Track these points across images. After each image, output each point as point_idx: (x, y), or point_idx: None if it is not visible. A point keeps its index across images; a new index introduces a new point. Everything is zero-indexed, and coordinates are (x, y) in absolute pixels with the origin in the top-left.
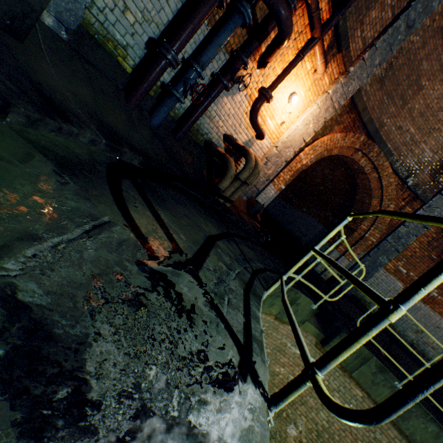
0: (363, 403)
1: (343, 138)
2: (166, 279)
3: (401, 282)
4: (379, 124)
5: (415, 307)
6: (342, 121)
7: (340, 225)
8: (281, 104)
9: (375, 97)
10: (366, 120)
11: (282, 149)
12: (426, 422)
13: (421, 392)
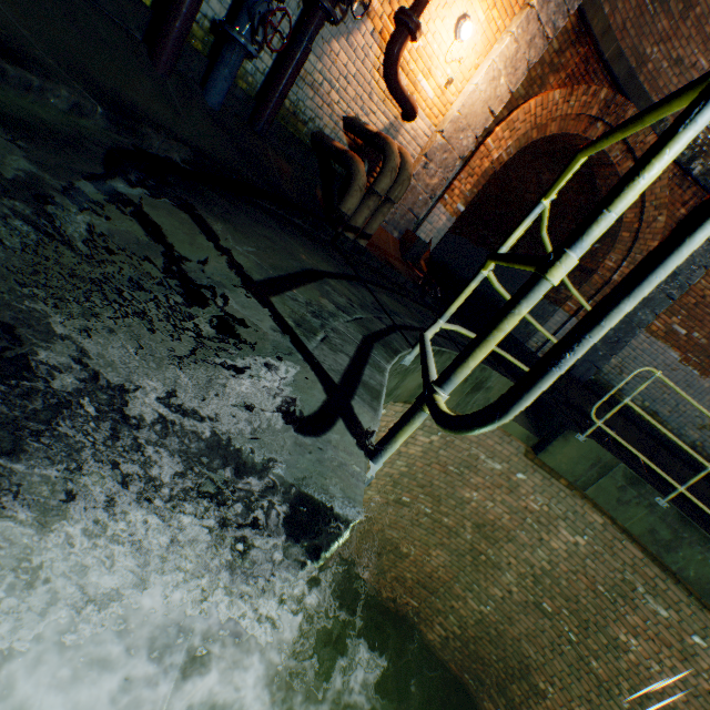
0: (604, 534)
1: (566, 98)
2: (197, 288)
3: (677, 351)
4: (637, 59)
5: (701, 389)
6: (563, 64)
7: (530, 218)
8: (442, 43)
9: (627, 4)
10: (610, 56)
11: (452, 136)
12: (705, 552)
13: (570, 350)
